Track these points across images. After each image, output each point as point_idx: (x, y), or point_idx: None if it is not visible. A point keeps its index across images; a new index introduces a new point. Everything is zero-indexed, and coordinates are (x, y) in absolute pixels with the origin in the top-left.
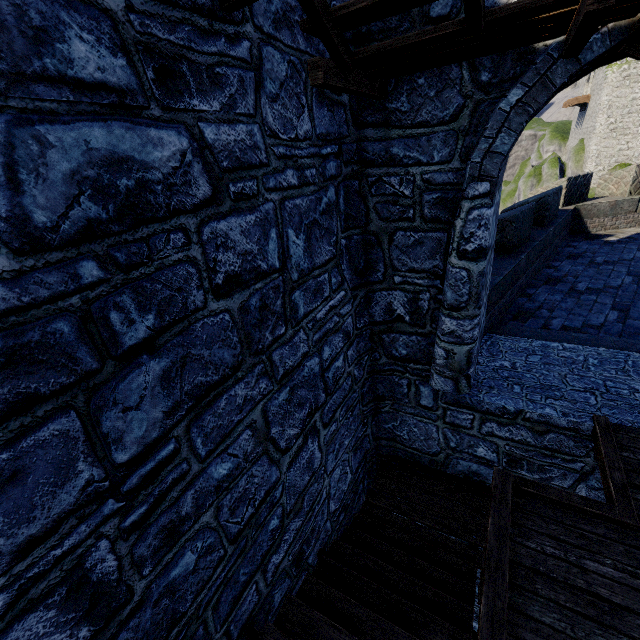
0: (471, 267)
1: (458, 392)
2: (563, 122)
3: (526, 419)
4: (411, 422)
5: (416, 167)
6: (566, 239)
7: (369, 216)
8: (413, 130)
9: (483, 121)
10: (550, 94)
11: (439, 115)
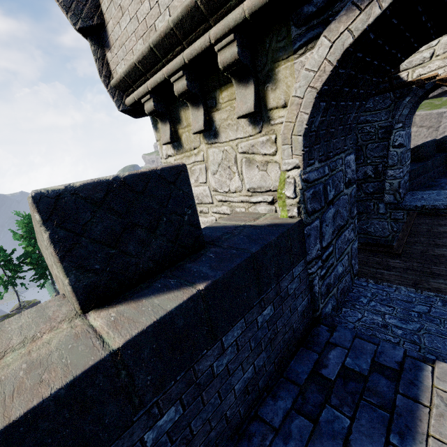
0: (397, 150)
1: (395, 200)
2: None
3: (426, 209)
4: (375, 223)
5: (375, 122)
6: None
7: (358, 140)
8: (374, 112)
9: (398, 107)
10: (418, 98)
11: (383, 107)
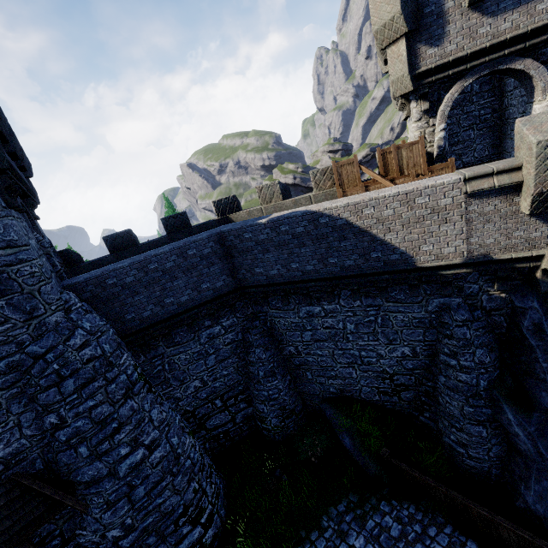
0: None
1: None
2: None
3: None
4: None
5: None
6: None
7: None
8: None
9: None
10: None
11: None
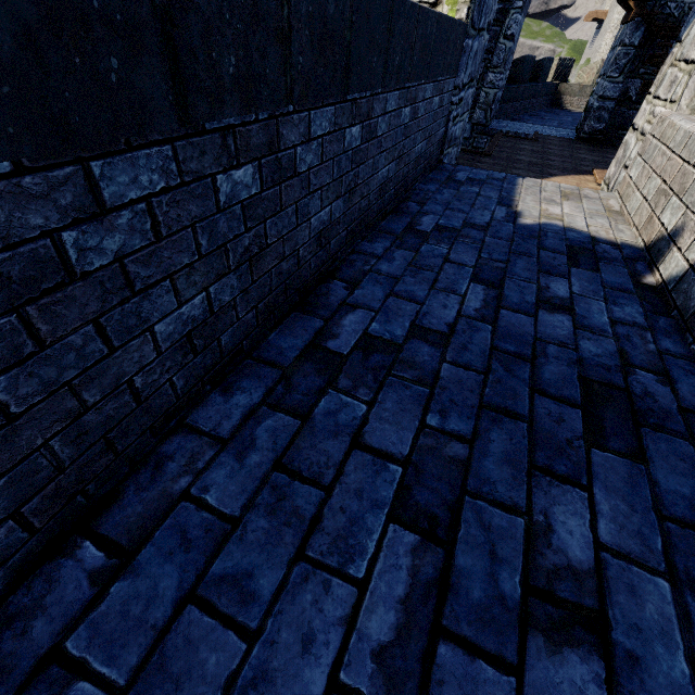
0: (507, 44)
1: (485, 119)
2: (582, 41)
3: None
4: None
5: None
6: (548, 108)
7: None
8: None
9: None
10: None
11: None
